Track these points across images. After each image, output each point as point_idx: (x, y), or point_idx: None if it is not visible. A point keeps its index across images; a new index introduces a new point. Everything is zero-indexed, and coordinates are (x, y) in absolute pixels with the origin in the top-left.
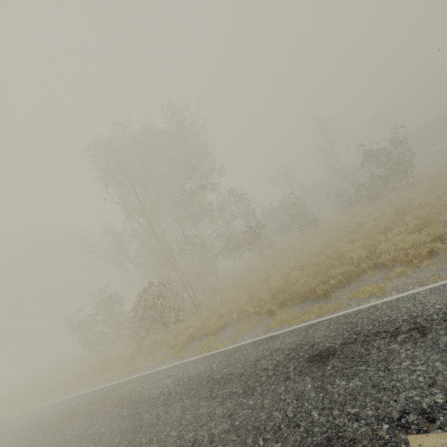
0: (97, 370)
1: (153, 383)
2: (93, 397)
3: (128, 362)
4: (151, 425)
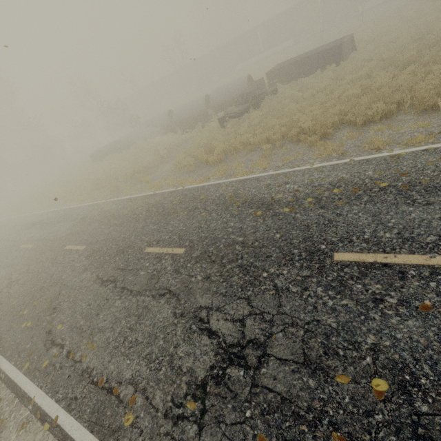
0: None
1: None
2: None
3: None
4: None
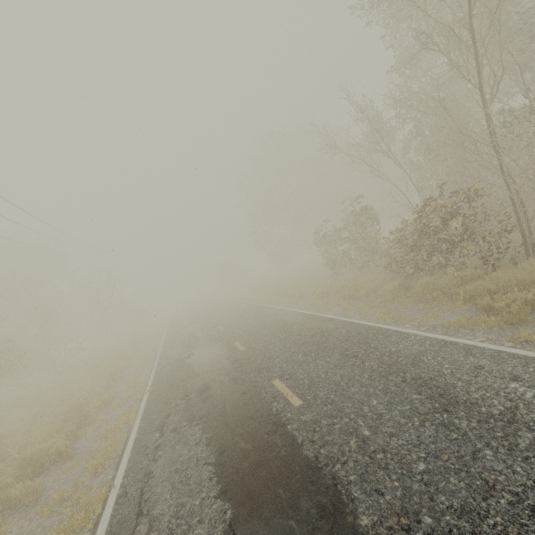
0: (343, 295)
1: (467, 370)
2: (345, 330)
3: (388, 302)
4: (530, 513)
